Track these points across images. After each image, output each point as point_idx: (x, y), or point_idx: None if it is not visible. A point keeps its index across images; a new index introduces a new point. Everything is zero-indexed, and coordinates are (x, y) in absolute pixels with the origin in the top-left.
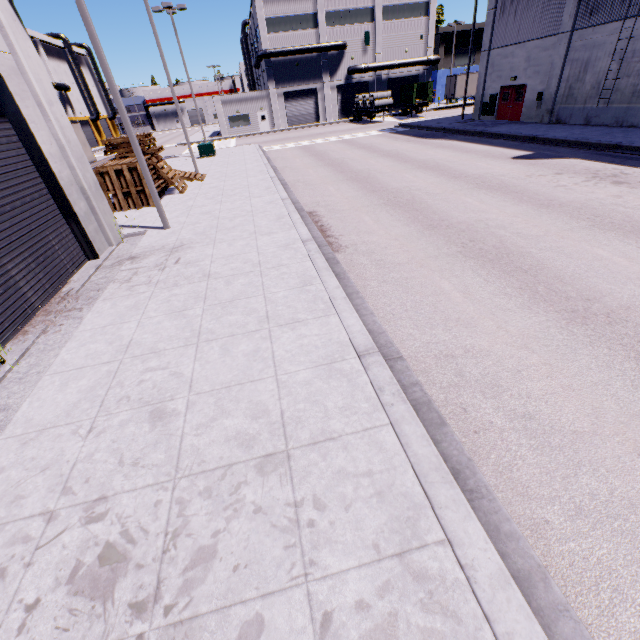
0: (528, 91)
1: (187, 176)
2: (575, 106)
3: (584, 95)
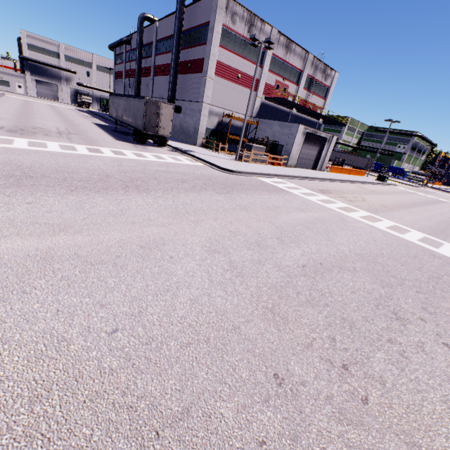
0: None
1: None
2: None
3: None
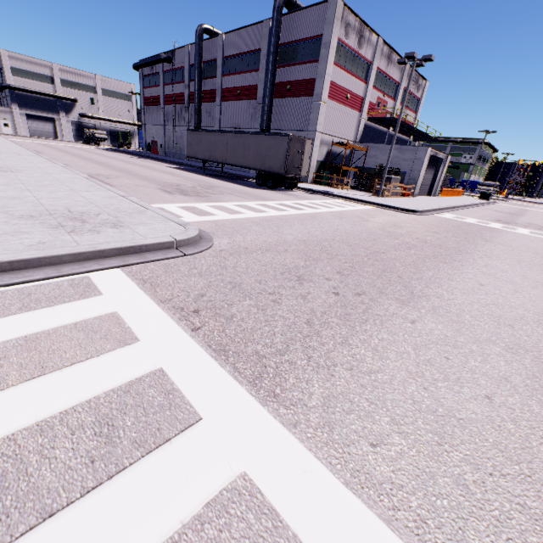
0: (159, 144)
1: None
2: (170, 151)
3: (172, 148)
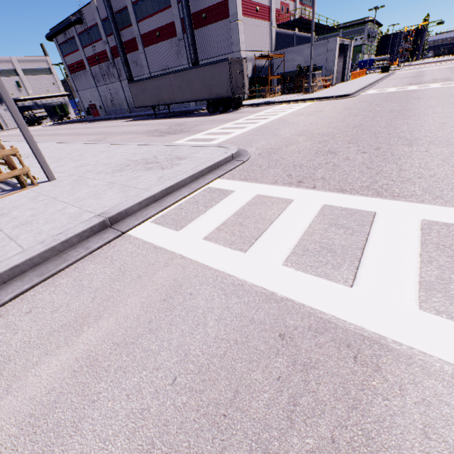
0: (97, 106)
1: None
2: (110, 109)
3: (110, 106)
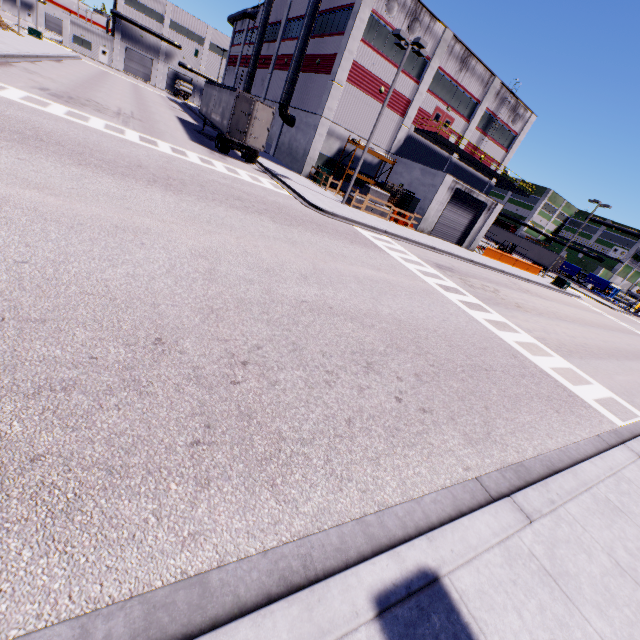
0: None
1: (11, 28)
2: None
3: None
